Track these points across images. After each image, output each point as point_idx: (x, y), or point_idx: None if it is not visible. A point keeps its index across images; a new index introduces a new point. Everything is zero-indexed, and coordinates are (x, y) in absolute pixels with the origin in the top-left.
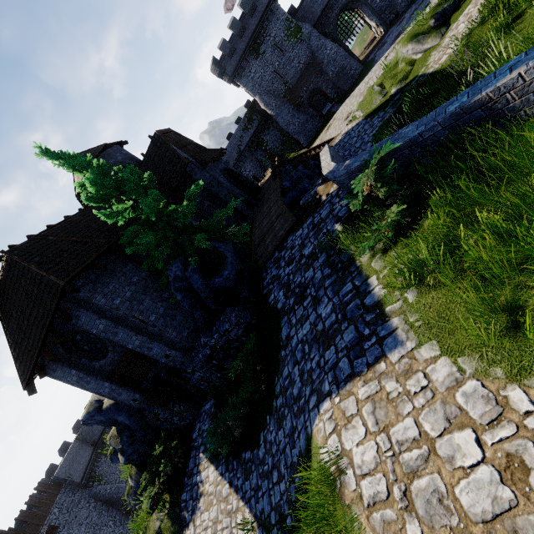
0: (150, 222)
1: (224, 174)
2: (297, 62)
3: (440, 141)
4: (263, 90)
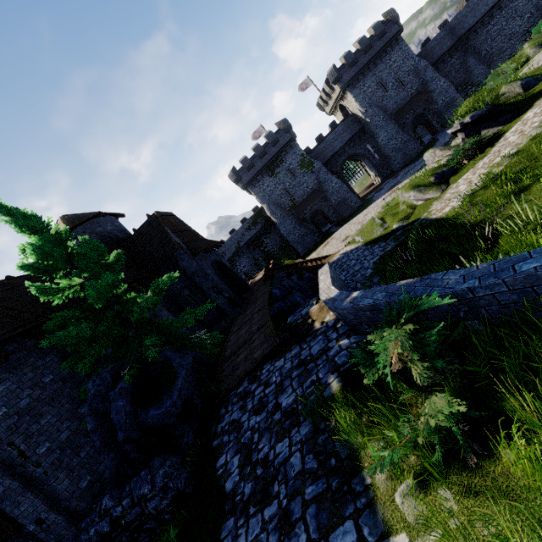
0: (99, 307)
1: (214, 266)
2: (305, 187)
3: (502, 305)
4: (271, 201)
